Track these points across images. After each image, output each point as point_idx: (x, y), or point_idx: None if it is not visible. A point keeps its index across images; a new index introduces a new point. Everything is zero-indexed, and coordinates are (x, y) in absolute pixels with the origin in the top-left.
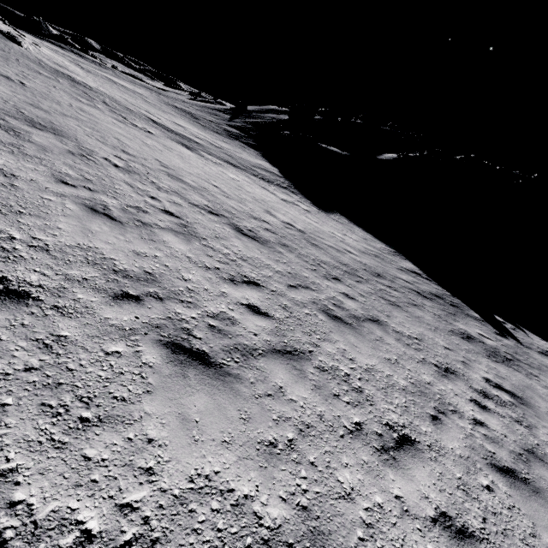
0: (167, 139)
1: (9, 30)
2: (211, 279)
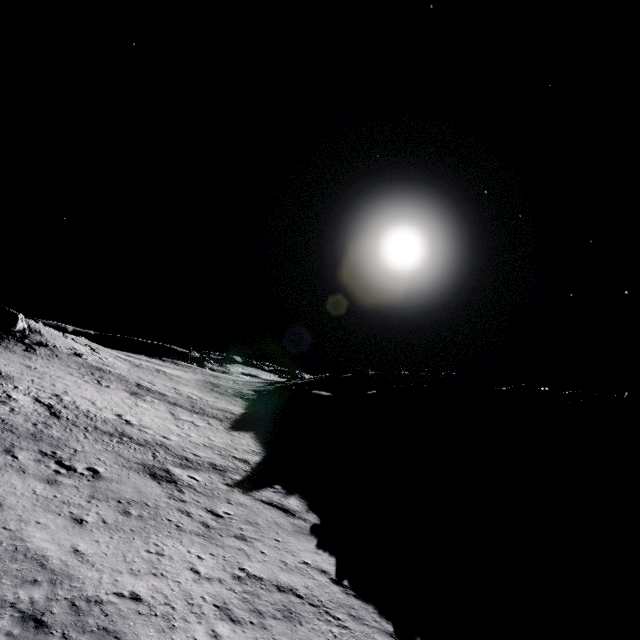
0: (118, 390)
1: (89, 352)
2: None
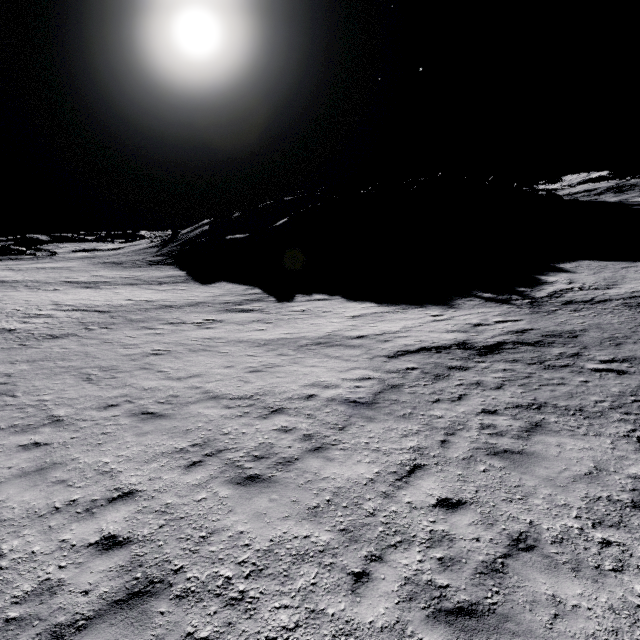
0: (71, 289)
1: None
2: (48, 325)
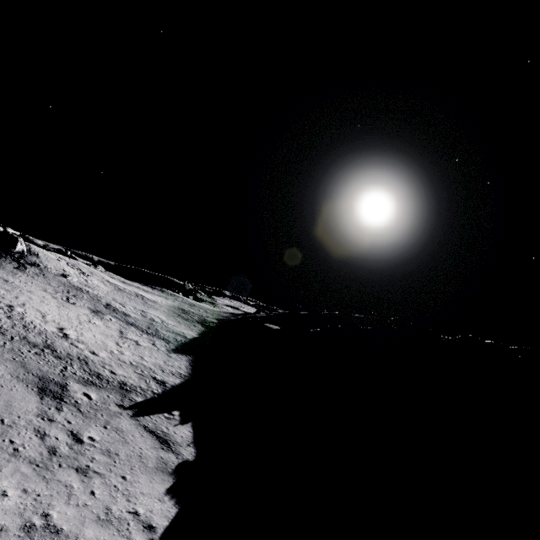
0: (82, 307)
1: (77, 275)
2: None
